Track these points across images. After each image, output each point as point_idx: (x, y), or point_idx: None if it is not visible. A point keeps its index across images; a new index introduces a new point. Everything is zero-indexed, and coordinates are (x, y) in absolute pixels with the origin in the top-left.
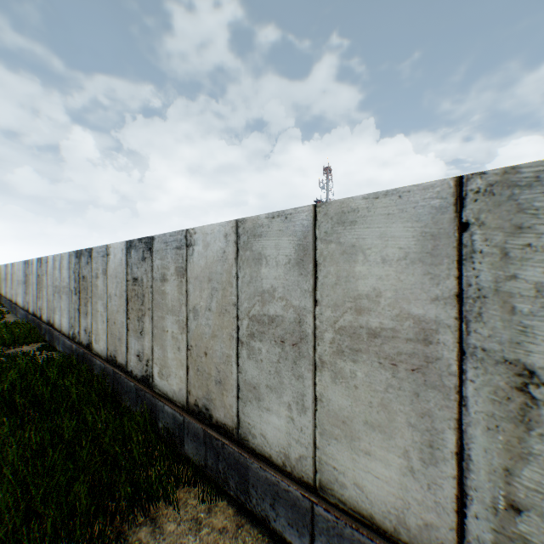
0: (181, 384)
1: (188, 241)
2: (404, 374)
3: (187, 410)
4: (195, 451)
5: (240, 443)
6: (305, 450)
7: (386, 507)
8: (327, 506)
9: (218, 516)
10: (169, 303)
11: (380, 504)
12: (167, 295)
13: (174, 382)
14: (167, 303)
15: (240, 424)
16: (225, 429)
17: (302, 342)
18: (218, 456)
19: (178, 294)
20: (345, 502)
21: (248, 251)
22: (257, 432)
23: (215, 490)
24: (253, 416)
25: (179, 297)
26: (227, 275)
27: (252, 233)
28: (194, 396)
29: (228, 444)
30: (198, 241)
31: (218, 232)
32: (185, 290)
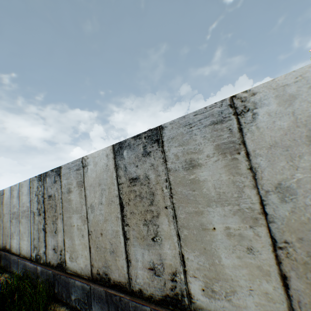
0: (2, 241)
1: (4, 193)
2: (27, 219)
3: (3, 250)
4: (3, 262)
5: (11, 252)
6: (19, 245)
7: (26, 251)
8: (21, 258)
9: (3, 277)
10: (0, 214)
11: (26, 251)
12: (0, 211)
13: (1, 241)
14: (0, 214)
15: (11, 246)
16: (9, 250)
17: (18, 217)
18: (7, 259)
19: (2, 210)
20: (23, 255)
21: (12, 194)
22: (13, 246)
23: (7, 272)
24: (13, 242)
25: (2, 211)
26: (10, 202)
27: (13, 190)
28: (4, 243)
29: (9, 254)
30: (6, 193)
31: (9, 190)
32: (3, 208)
